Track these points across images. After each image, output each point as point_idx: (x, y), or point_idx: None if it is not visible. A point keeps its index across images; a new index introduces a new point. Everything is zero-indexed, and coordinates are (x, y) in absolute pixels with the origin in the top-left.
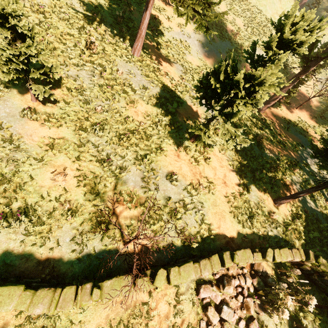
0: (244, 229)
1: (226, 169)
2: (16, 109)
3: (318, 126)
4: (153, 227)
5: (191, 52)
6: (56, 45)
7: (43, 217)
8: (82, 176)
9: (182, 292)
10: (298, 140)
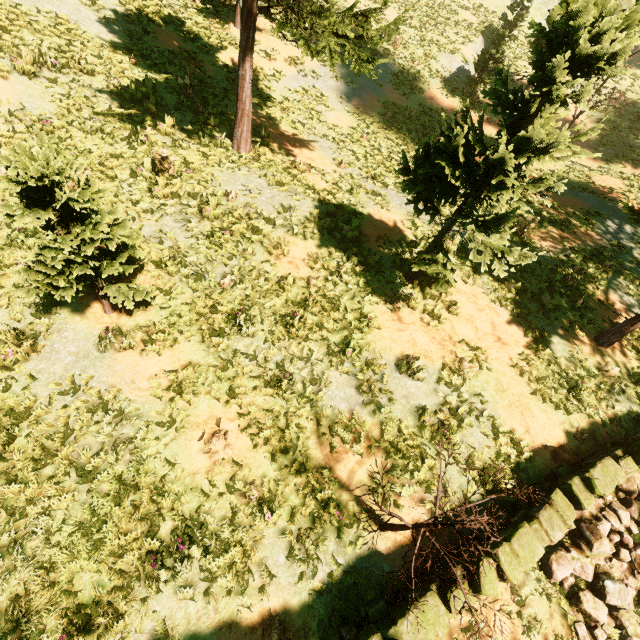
0: (570, 417)
1: (490, 313)
2: (86, 340)
3: (606, 165)
4: (418, 477)
5: (331, 104)
6: (100, 186)
7: (221, 532)
8: (254, 424)
9: (519, 582)
10: (584, 204)
